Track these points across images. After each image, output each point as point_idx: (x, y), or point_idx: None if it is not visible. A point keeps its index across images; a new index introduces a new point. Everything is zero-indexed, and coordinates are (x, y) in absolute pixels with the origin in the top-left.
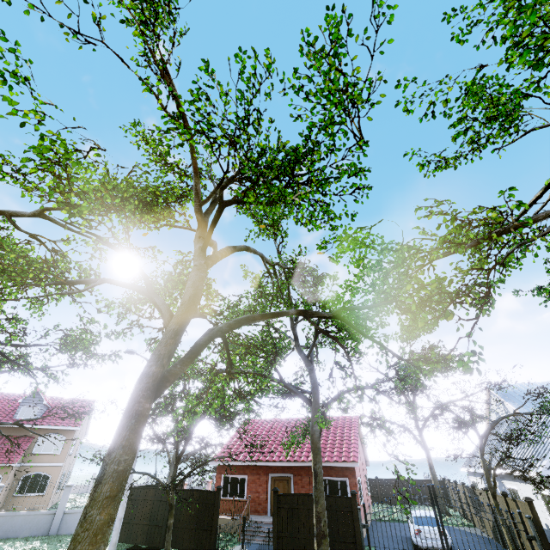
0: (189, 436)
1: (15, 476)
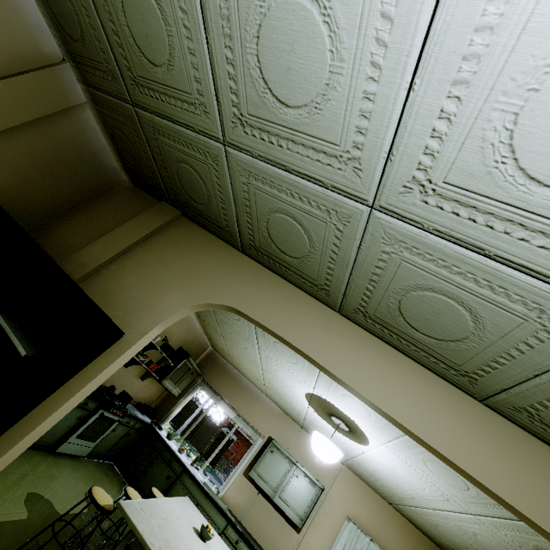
0: None
1: None
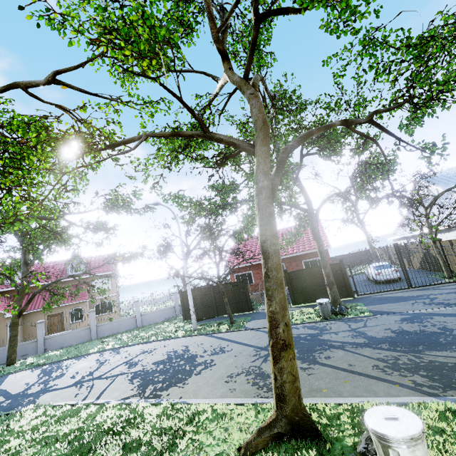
0: (221, 251)
1: (89, 307)
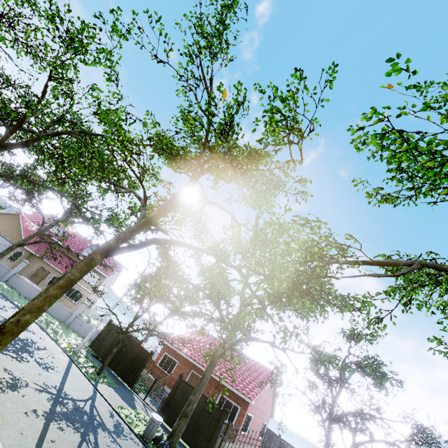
0: (147, 309)
1: None
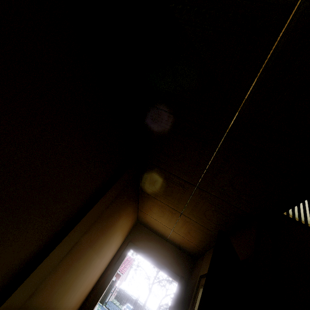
0: None
1: None
